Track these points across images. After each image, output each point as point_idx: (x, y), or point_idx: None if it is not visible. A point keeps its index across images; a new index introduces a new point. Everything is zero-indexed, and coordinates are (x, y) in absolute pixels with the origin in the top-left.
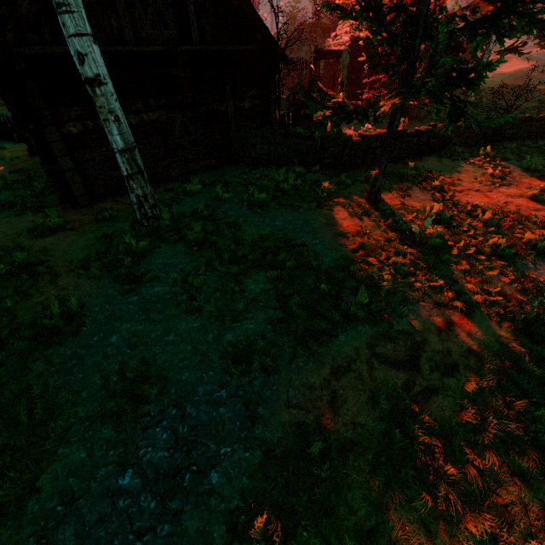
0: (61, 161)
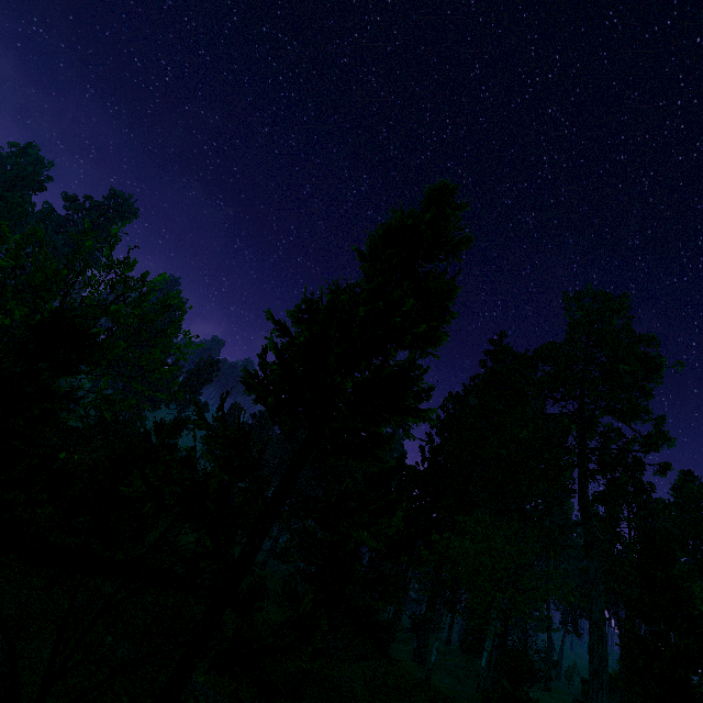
0: None
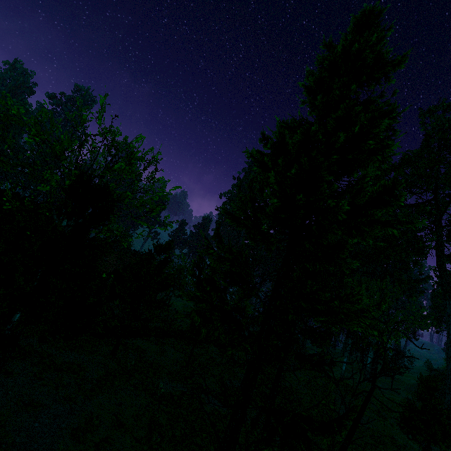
0: None
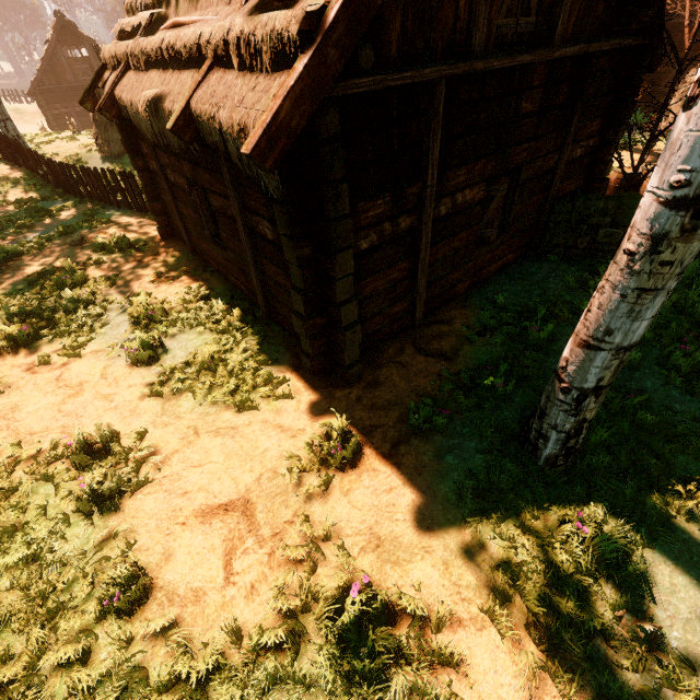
0: (343, 311)
